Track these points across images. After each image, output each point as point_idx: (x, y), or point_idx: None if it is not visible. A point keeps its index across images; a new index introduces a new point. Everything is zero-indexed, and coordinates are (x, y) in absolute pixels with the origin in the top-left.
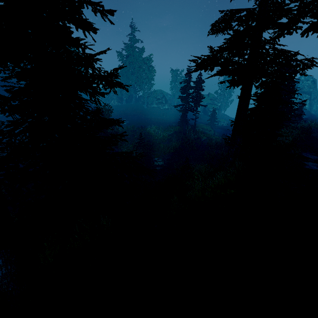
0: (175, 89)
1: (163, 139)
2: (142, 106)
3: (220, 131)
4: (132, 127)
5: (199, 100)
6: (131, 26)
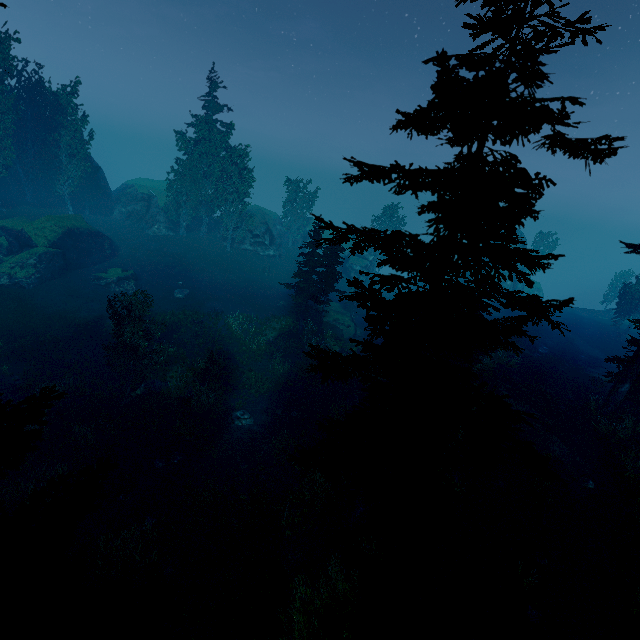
0: (292, 216)
1: (257, 355)
2: (222, 245)
3: (366, 324)
4: (196, 312)
5: (332, 282)
6: (211, 77)
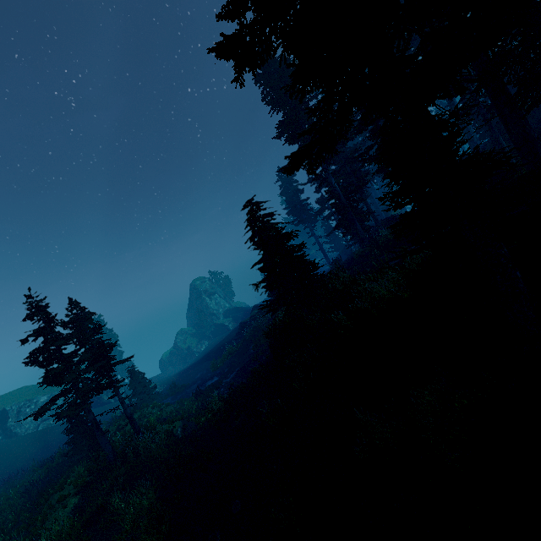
0: None
1: None
2: None
3: (172, 399)
4: None
5: (107, 355)
6: None
